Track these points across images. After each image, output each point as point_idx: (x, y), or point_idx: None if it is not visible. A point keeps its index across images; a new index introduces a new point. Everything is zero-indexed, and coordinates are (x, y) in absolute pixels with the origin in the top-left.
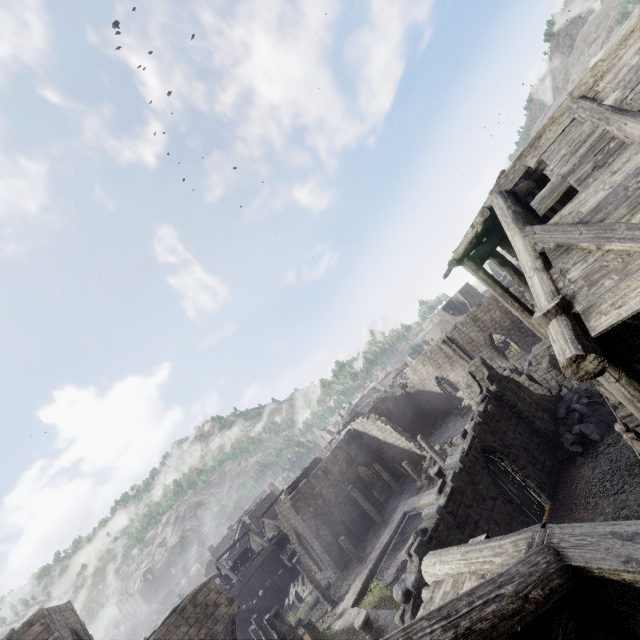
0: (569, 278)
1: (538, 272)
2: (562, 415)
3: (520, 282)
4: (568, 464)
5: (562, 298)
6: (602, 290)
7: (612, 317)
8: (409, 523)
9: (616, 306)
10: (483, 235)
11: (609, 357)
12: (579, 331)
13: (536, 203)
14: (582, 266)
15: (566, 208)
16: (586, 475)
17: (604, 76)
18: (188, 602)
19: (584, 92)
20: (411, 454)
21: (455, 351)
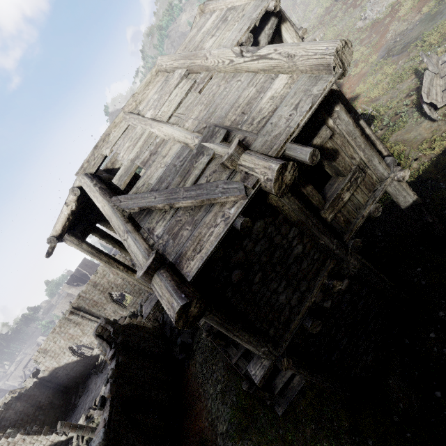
0: (157, 234)
1: (131, 234)
2: (169, 335)
3: (121, 248)
4: (181, 370)
5: (156, 253)
6: (184, 239)
7: (198, 260)
8: None
9: (198, 250)
10: (82, 214)
11: (201, 294)
12: (178, 280)
13: (117, 180)
14: (163, 223)
15: (140, 181)
16: (193, 372)
17: (141, 103)
18: None
19: (132, 110)
20: None
21: (84, 317)
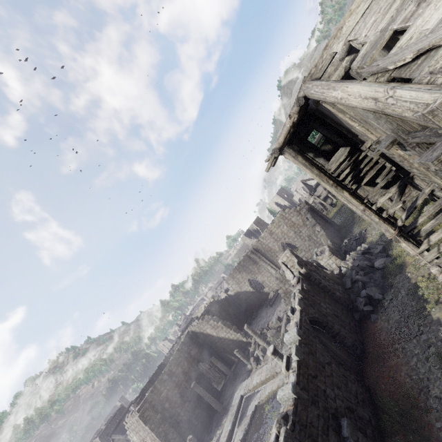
0: None
1: (400, 86)
2: (349, 286)
3: None
4: (365, 322)
5: None
6: None
7: None
8: (246, 405)
9: None
10: (290, 139)
11: None
12: None
13: (358, 61)
14: None
15: (402, 39)
16: (384, 327)
17: None
18: None
19: None
20: (239, 343)
21: (260, 258)
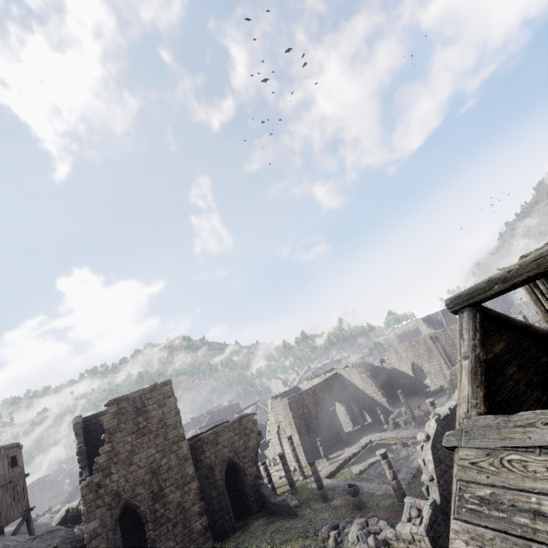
0: None
1: None
2: None
3: (542, 300)
4: None
5: None
6: None
7: None
8: (373, 447)
9: None
10: None
11: None
12: None
13: None
14: None
15: None
16: None
17: None
18: (237, 420)
19: None
20: (380, 407)
21: (437, 348)
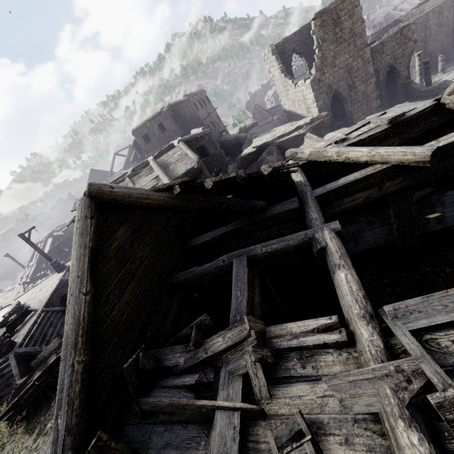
0: None
1: None
2: None
3: None
4: None
5: None
6: None
7: None
8: None
9: None
10: None
11: None
12: None
13: None
14: None
15: None
16: None
17: None
18: (399, 30)
19: None
20: None
21: None
